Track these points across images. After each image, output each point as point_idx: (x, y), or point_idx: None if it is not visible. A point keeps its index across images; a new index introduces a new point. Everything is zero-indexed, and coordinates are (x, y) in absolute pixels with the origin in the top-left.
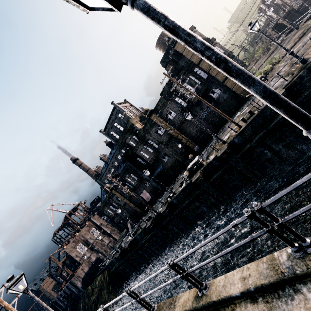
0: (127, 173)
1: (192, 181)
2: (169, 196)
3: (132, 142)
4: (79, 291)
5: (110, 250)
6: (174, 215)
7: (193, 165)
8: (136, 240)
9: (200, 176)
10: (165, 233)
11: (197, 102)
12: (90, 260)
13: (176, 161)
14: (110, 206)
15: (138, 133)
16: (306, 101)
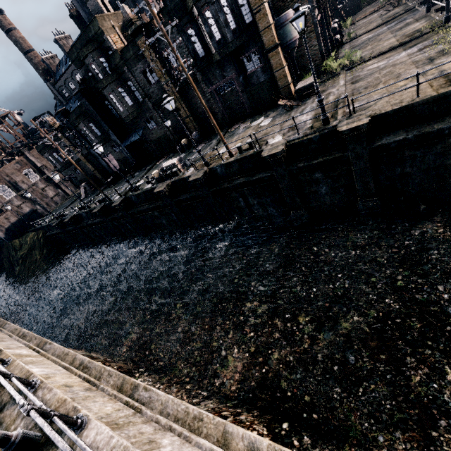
0: (82, 118)
1: (155, 189)
2: (130, 189)
3: (97, 68)
4: (3, 240)
5: (55, 205)
6: (129, 214)
7: (168, 167)
8: (81, 217)
9: (165, 191)
10: (116, 225)
11: (221, 60)
12: (21, 210)
13: (166, 136)
14: (54, 154)
15: (111, 57)
16: (297, 173)
